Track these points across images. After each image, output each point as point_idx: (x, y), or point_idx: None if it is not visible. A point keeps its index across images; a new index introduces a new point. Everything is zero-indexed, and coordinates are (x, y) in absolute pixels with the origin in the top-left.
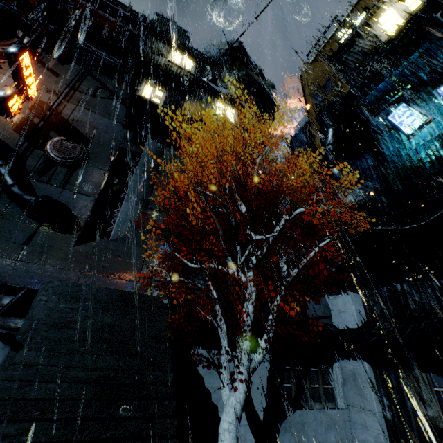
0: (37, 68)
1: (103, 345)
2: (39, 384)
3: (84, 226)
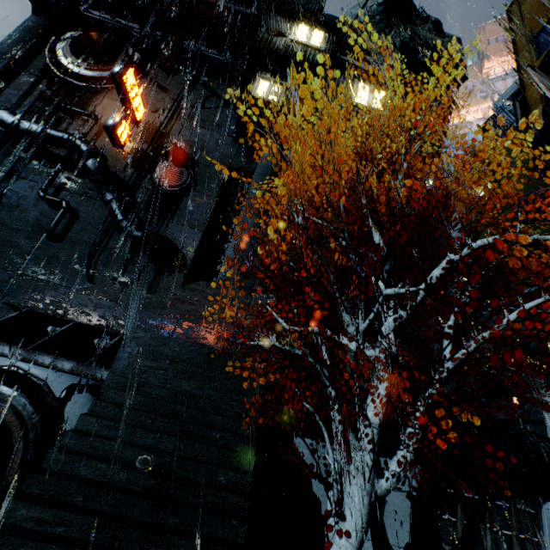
0: (146, 87)
1: (172, 421)
2: (89, 461)
3: (191, 264)
